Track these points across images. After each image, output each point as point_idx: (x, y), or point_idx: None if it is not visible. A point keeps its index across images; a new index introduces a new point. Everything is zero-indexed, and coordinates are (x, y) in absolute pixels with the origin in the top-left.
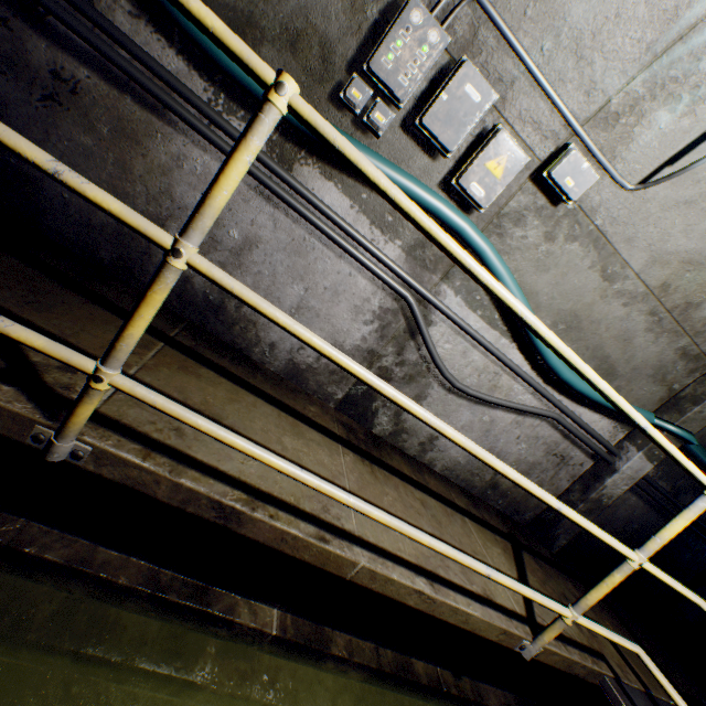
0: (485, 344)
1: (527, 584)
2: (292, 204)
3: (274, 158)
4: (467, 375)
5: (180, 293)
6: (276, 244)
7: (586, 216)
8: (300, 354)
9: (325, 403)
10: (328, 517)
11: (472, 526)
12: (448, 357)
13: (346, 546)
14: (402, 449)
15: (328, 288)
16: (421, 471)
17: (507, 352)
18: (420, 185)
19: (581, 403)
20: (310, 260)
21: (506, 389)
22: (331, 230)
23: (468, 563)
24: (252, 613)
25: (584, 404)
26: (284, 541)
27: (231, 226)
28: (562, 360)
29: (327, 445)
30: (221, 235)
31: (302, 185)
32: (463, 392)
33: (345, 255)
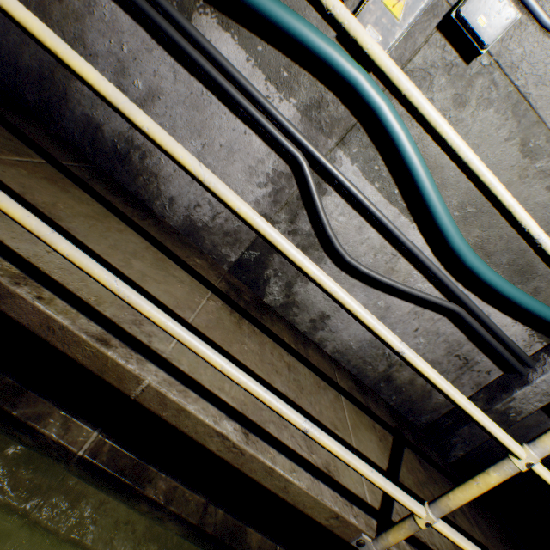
0: (381, 218)
1: (397, 478)
2: (186, 49)
3: (174, 6)
4: (362, 253)
5: (92, 140)
6: (176, 97)
7: (504, 75)
8: (197, 212)
9: (220, 264)
10: (133, 329)
11: (347, 406)
12: (342, 232)
13: (137, 359)
14: (292, 323)
15: (223, 146)
16: (307, 345)
17: (407, 233)
18: (312, 29)
19: (491, 301)
20: (207, 116)
21: (405, 275)
22: (223, 79)
23: (277, 407)
24: (63, 428)
25: (494, 303)
26: (51, 330)
27: (136, 76)
28: (400, 102)
29: (192, 286)
30: (127, 85)
31: (196, 30)
32: (355, 268)
33: (241, 112)
